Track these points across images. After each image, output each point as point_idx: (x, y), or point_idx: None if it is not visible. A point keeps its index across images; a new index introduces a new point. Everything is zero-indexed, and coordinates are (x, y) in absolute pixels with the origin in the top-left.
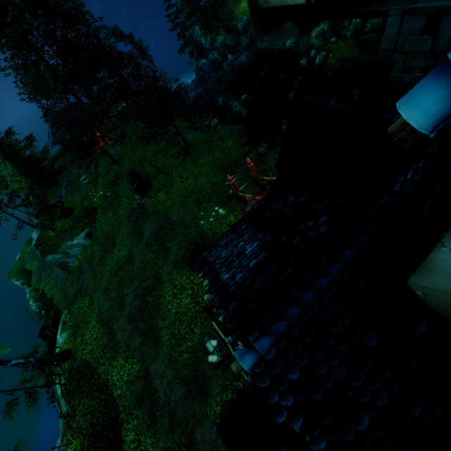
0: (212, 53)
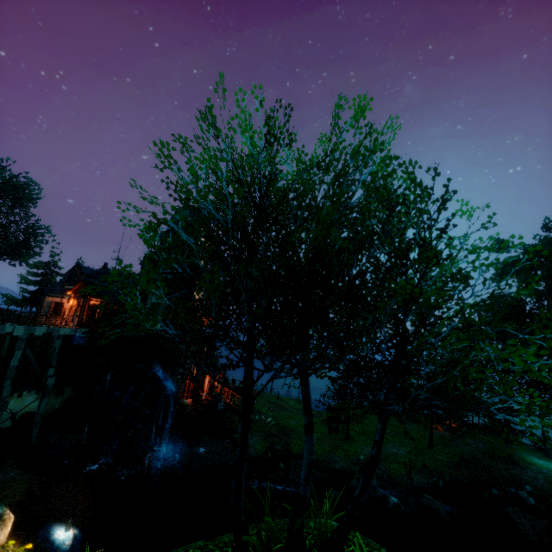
0: None
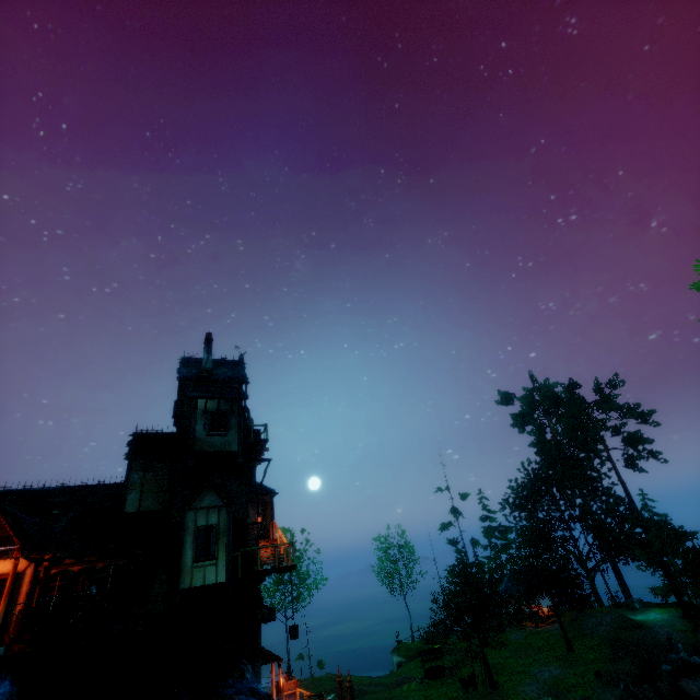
0: None
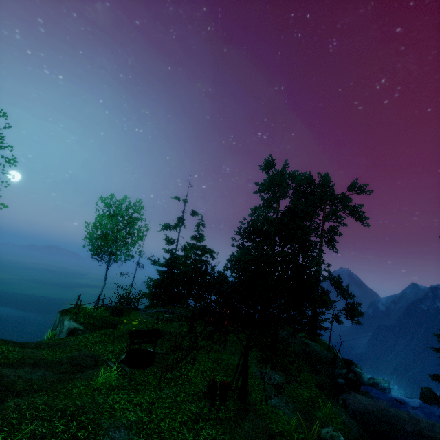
0: None
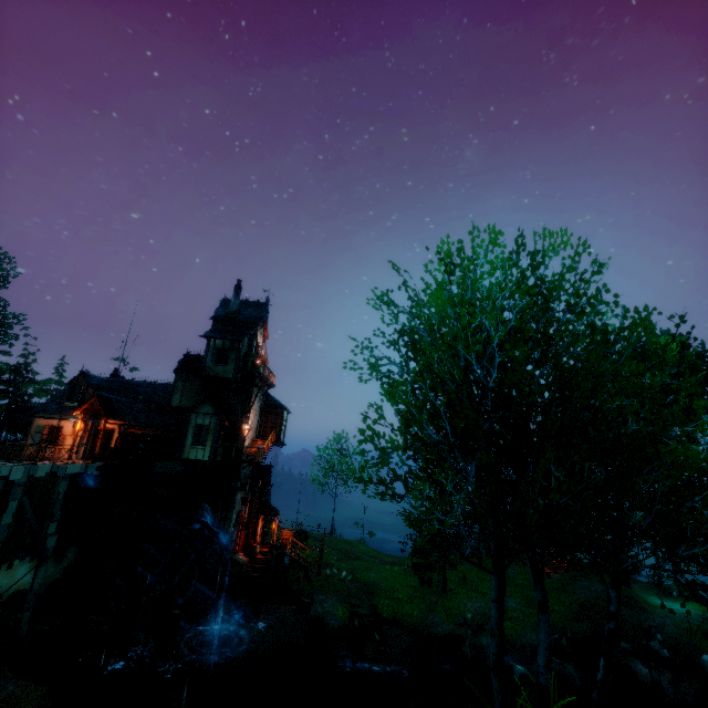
0: None
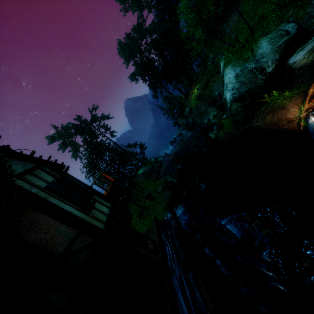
0: (179, 129)
